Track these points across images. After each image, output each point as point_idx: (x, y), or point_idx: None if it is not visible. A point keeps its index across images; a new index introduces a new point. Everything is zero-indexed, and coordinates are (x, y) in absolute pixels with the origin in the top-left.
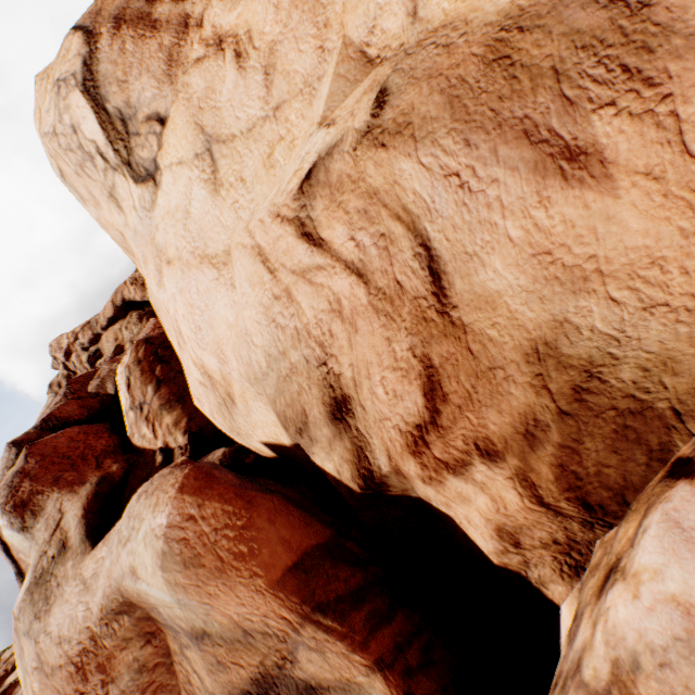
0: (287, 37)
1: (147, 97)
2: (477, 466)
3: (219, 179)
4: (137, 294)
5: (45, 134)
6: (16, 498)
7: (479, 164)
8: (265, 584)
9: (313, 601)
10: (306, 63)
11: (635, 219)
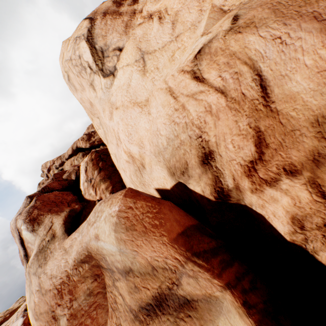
0: (184, 8)
1: (114, 41)
2: (283, 180)
3: (146, 69)
4: (83, 145)
5: (66, 60)
6: (31, 217)
7: (291, 31)
8: (167, 240)
9: (191, 250)
10: (193, 17)
11: None
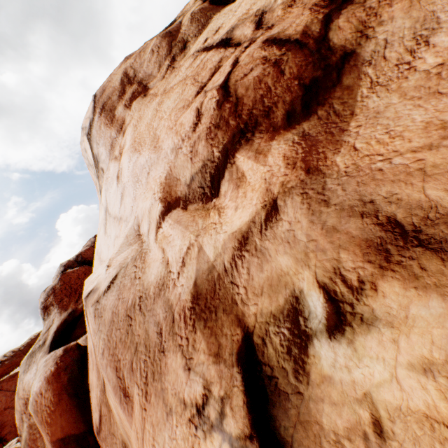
0: (128, 187)
1: (102, 158)
2: None
3: (106, 229)
4: None
5: (80, 142)
6: (46, 303)
7: (101, 367)
8: (50, 439)
9: None
10: (129, 208)
11: (135, 443)
